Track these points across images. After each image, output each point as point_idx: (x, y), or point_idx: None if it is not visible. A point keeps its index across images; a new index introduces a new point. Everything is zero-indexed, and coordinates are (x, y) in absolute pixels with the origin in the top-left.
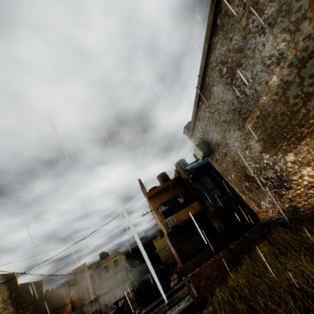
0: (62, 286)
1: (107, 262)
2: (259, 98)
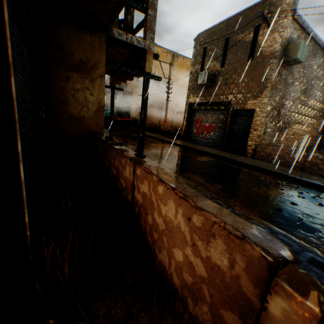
0: None
1: None
2: (308, 97)
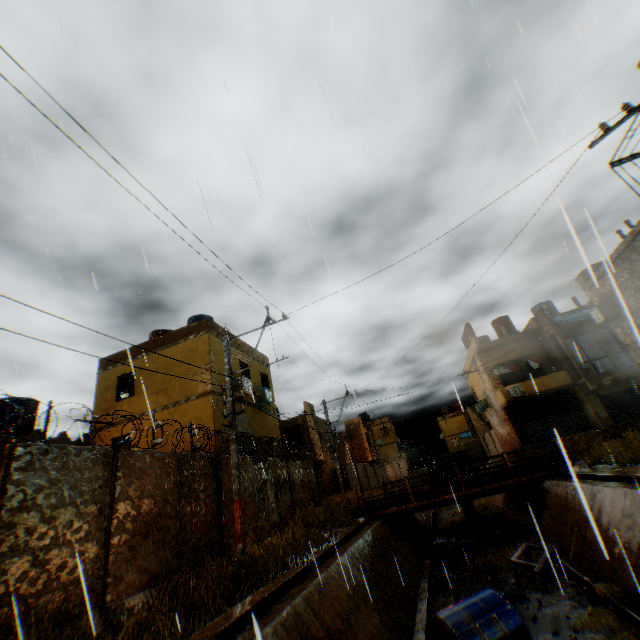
0: (340, 435)
1: (372, 428)
2: None
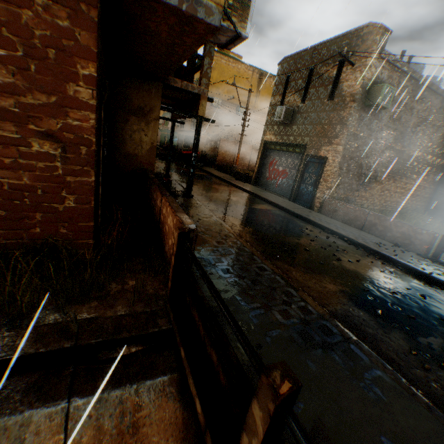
0: None
1: None
2: (408, 147)
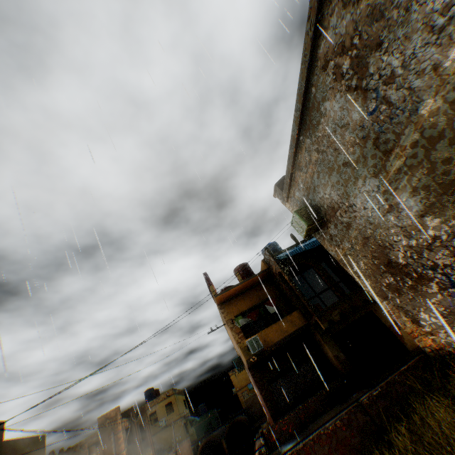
0: (77, 445)
1: (156, 405)
2: (419, 104)
